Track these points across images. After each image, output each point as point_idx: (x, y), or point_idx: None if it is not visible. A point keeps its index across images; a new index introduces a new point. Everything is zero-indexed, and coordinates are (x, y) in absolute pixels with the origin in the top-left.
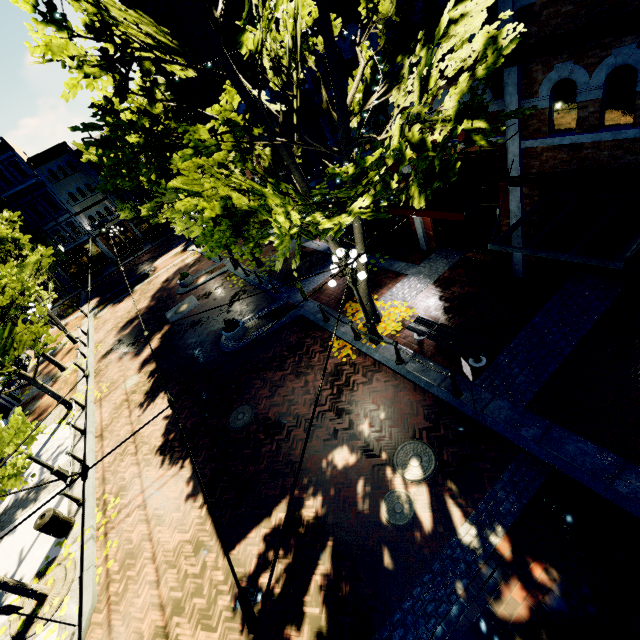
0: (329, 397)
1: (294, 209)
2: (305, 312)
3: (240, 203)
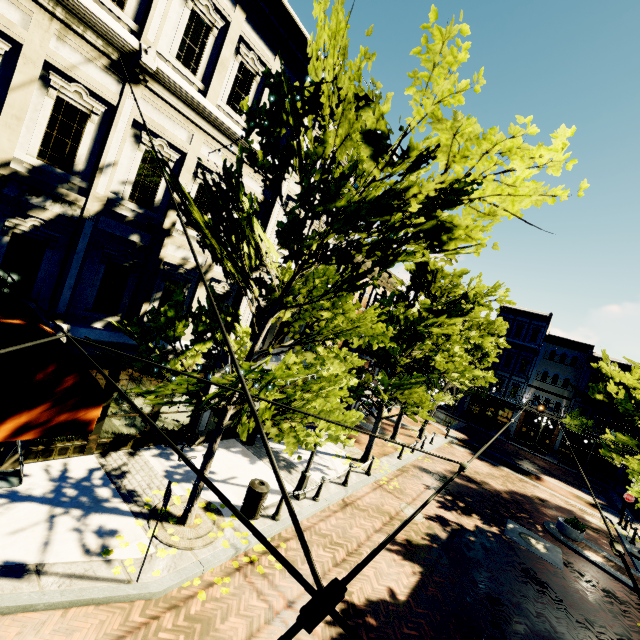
0: None
1: None
2: None
3: None
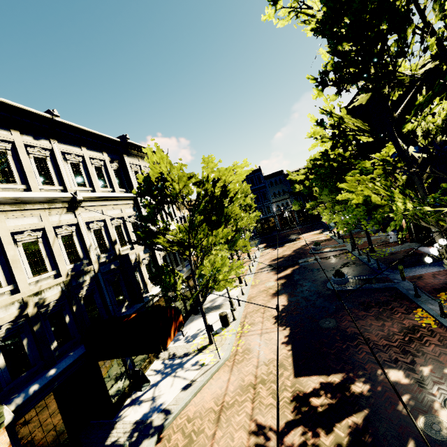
0: (399, 340)
1: (410, 202)
2: (399, 286)
3: (375, 200)
